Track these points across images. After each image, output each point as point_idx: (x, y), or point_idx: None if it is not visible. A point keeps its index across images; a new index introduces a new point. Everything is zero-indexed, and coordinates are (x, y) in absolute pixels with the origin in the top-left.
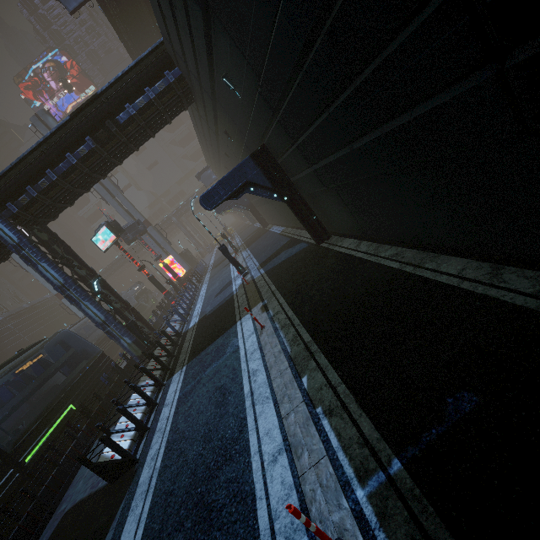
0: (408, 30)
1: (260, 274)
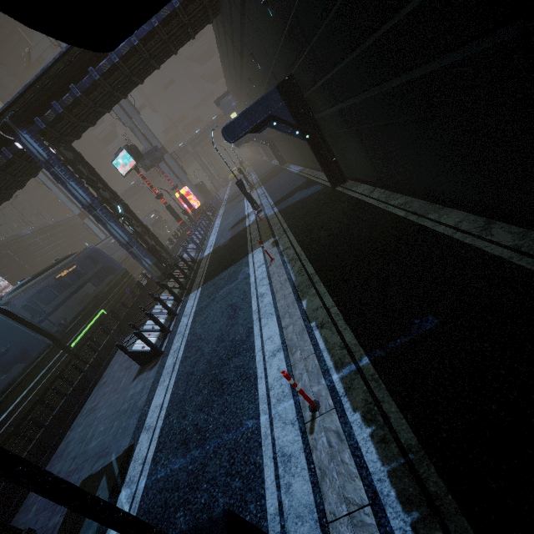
0: None
1: (273, 212)
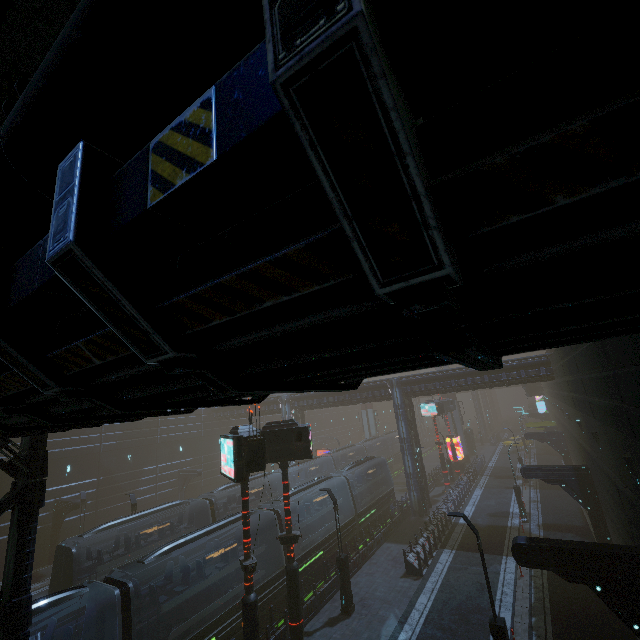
0: (632, 540)
1: (538, 534)
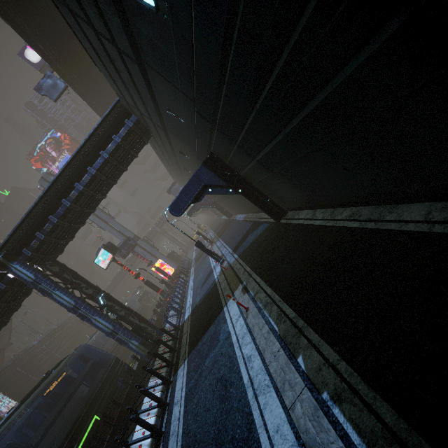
0: (308, 10)
1: (234, 259)
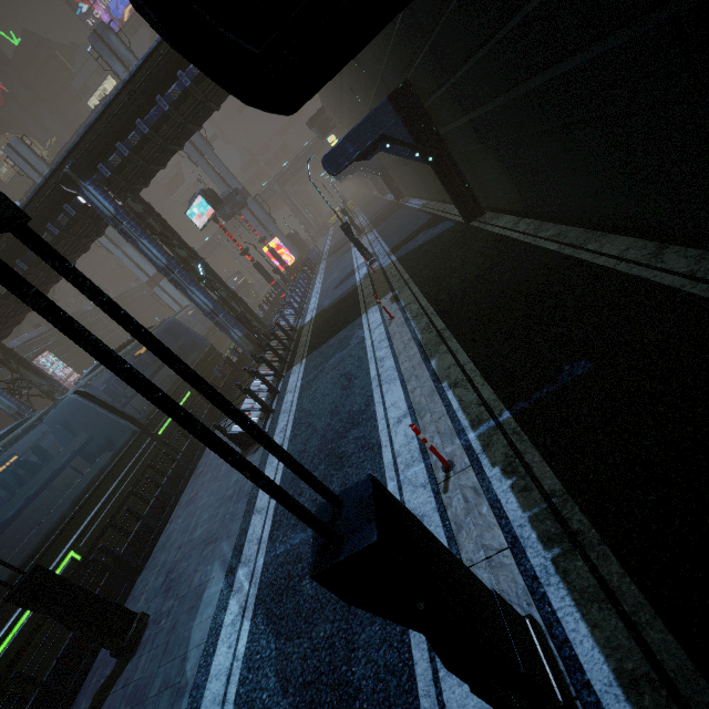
0: None
1: (390, 261)
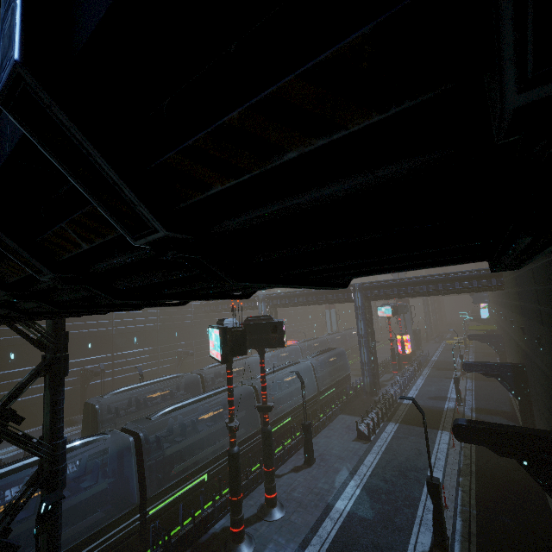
0: None
1: (470, 415)
